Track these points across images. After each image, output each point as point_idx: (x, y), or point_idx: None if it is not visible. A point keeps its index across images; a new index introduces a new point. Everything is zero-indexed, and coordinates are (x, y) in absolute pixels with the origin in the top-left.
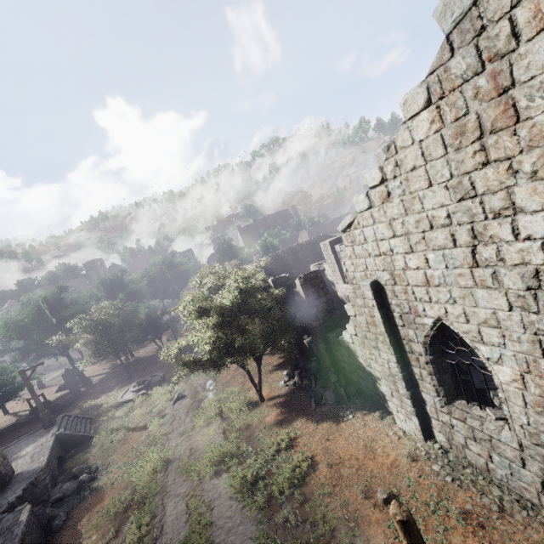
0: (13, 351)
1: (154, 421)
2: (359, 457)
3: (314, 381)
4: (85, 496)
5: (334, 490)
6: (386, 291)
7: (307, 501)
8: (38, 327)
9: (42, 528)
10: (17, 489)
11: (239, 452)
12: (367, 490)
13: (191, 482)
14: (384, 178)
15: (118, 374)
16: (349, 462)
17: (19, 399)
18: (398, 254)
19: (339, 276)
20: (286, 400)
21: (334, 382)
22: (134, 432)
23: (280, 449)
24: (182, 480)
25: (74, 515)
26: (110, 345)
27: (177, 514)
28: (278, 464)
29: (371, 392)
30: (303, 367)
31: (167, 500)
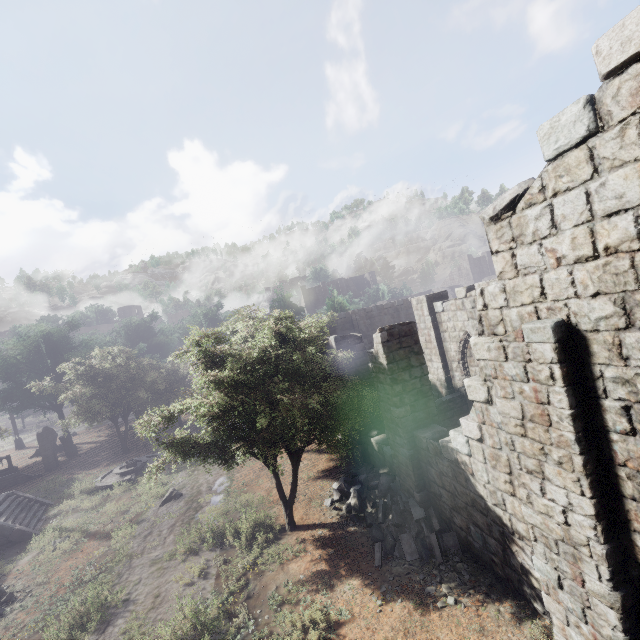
0: None
1: (123, 528)
2: None
3: (381, 510)
4: None
5: None
6: (591, 345)
7: None
8: (30, 368)
9: None
10: None
11: (230, 628)
12: None
13: None
14: None
15: (113, 446)
16: None
17: None
18: None
19: (435, 349)
20: (331, 536)
21: (418, 520)
22: (92, 540)
23: None
24: None
25: None
26: (105, 404)
27: None
28: None
29: (492, 556)
30: (366, 482)
31: None
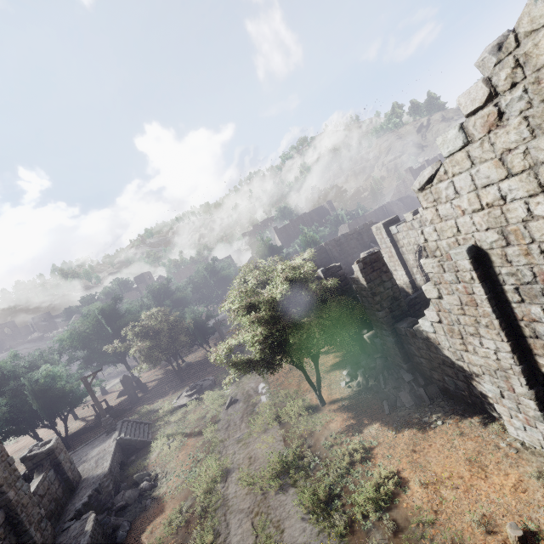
0: (78, 360)
1: (208, 426)
2: (463, 475)
3: (382, 380)
4: (146, 505)
5: (437, 517)
6: (491, 257)
7: (401, 530)
8: (98, 337)
9: (107, 538)
10: (83, 495)
11: (304, 463)
12: (487, 522)
13: (254, 496)
14: (493, 94)
15: (171, 379)
16: (451, 482)
17: (84, 405)
18: (514, 201)
19: (397, 262)
20: (352, 403)
21: (409, 382)
22: (190, 438)
23: (353, 461)
24: (244, 493)
25: (137, 525)
26: (161, 351)
27: (242, 534)
28: (354, 480)
29: (462, 392)
30: (366, 366)
31: (229, 516)
